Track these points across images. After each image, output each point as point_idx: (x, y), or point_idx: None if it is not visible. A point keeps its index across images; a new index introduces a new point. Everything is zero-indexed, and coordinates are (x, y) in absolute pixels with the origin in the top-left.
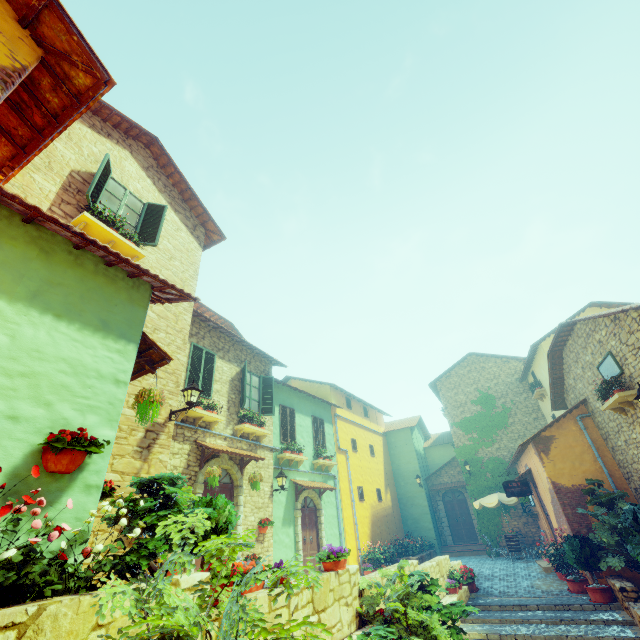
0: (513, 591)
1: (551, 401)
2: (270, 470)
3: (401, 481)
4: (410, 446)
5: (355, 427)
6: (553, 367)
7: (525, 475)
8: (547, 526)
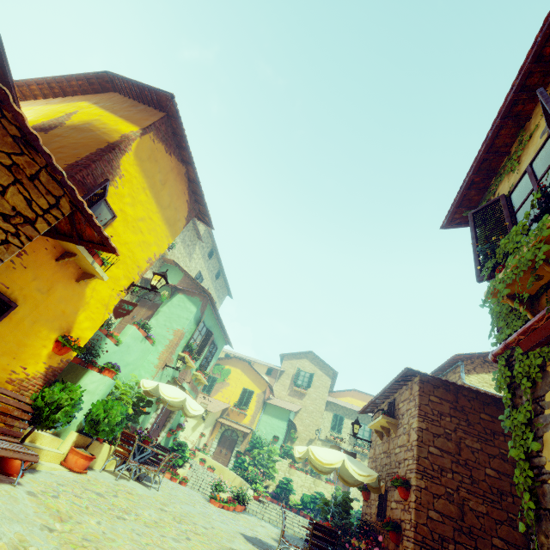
0: None
1: None
2: None
3: None
4: None
5: None
6: None
7: None
8: None
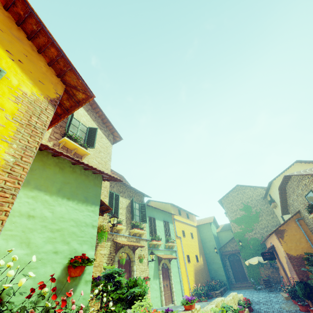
0: (271, 311)
1: (281, 210)
2: (146, 251)
3: (207, 250)
4: (210, 232)
5: (183, 224)
6: (281, 194)
7: (271, 248)
8: (284, 274)
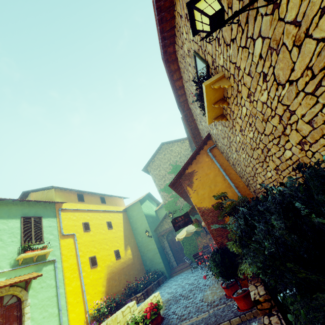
0: (187, 312)
1: None
2: None
3: (139, 237)
4: (141, 213)
5: (89, 213)
6: (187, 120)
7: (193, 208)
8: None
